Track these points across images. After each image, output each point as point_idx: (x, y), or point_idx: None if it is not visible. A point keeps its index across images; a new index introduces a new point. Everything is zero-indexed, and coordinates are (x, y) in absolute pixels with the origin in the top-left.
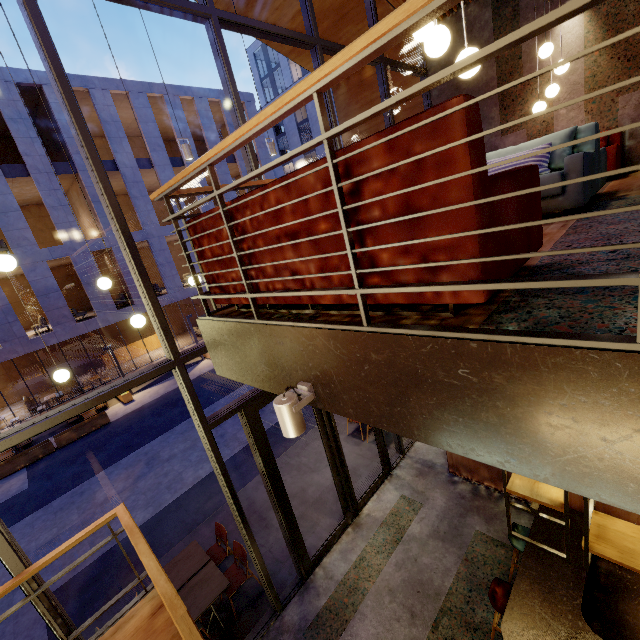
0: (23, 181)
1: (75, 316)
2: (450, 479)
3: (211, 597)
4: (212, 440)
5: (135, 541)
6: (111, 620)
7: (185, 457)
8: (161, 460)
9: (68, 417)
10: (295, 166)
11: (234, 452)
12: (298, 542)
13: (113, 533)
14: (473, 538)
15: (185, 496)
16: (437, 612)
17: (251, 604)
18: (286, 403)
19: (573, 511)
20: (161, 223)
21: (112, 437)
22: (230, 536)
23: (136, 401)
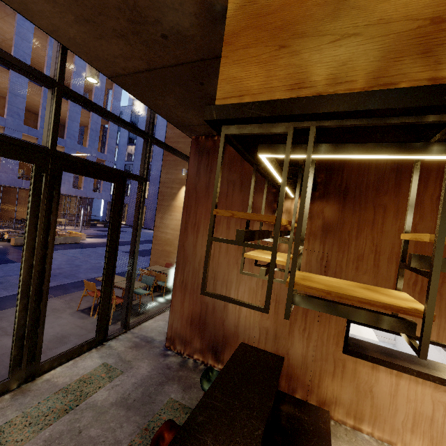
0: None
1: None
2: (163, 352)
3: None
4: None
5: None
6: None
7: None
8: None
9: None
10: (136, 148)
11: None
12: None
13: None
14: (164, 405)
15: None
16: None
17: None
18: None
19: (267, 352)
20: None
21: None
22: None
23: None
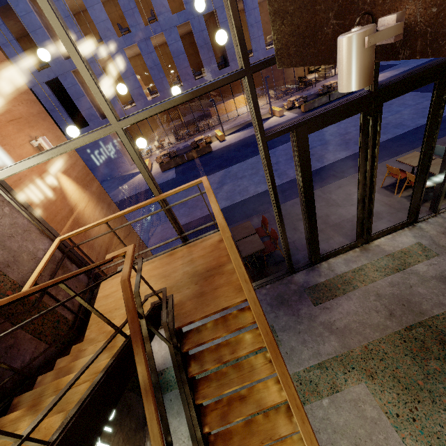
0: None
1: (194, 75)
2: None
3: (253, 250)
4: (266, 150)
5: (209, 195)
6: (200, 236)
7: (251, 178)
8: (237, 177)
9: (172, 105)
10: None
11: (282, 182)
12: (314, 242)
13: (200, 192)
14: None
15: (248, 200)
16: (415, 322)
17: (275, 263)
18: (357, 30)
19: None
20: None
21: (212, 160)
22: (270, 227)
23: (227, 141)
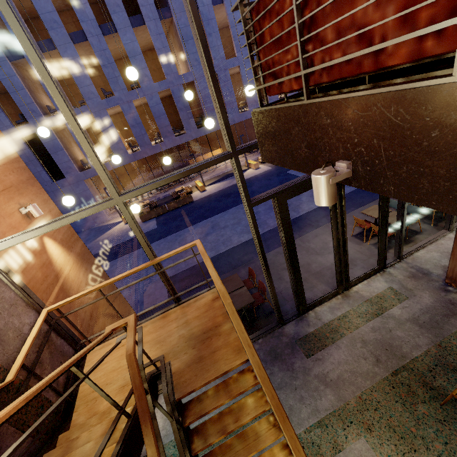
0: (142, 30)
1: (174, 132)
2: (443, 287)
3: (243, 304)
4: (252, 214)
5: (205, 259)
6: (193, 295)
7: (233, 228)
8: (220, 227)
9: (170, 181)
10: None
11: (263, 231)
12: (300, 292)
13: (194, 254)
14: (452, 334)
15: (232, 250)
16: (399, 366)
17: (265, 315)
18: (324, 174)
19: None
20: (226, 58)
21: (194, 209)
22: (256, 277)
23: (207, 191)
